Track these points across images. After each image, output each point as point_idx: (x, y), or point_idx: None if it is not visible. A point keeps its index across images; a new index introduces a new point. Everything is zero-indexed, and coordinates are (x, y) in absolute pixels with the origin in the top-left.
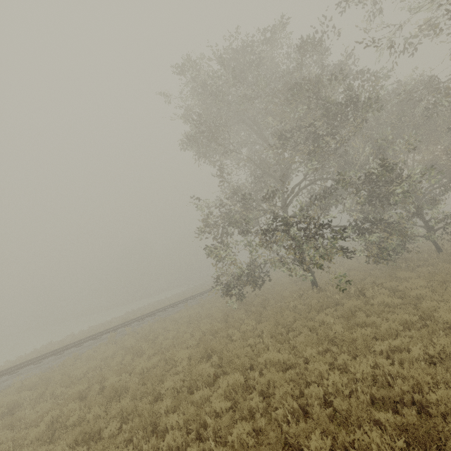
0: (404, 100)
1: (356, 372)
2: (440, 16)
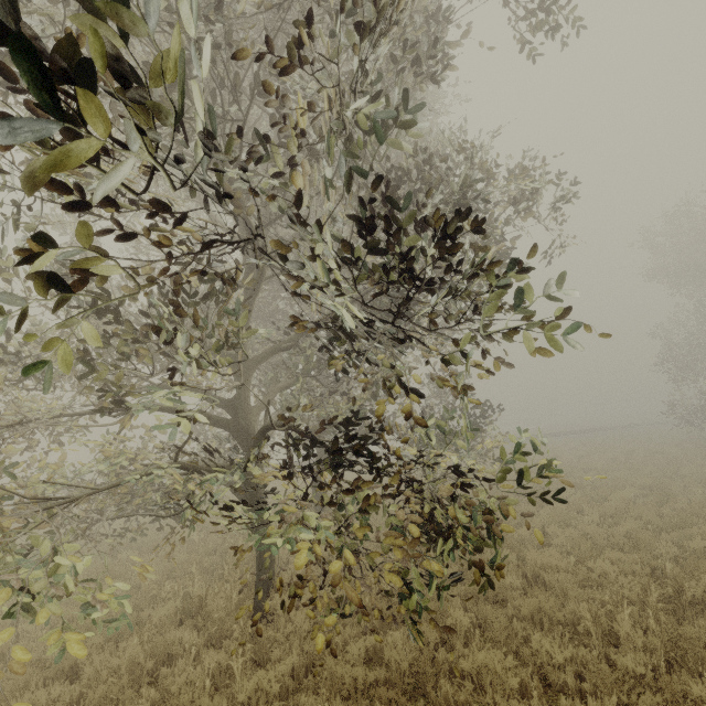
0: None
1: None
2: None
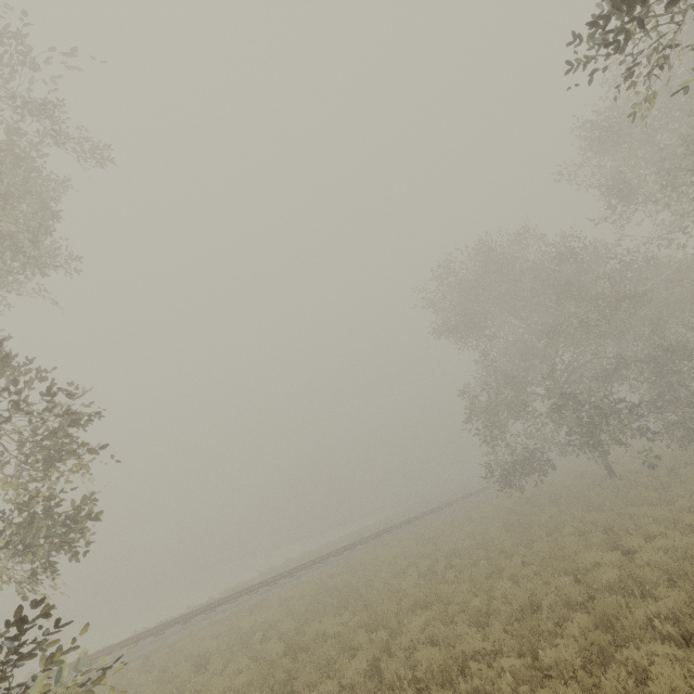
0: (674, 273)
1: (676, 509)
2: (689, 214)
